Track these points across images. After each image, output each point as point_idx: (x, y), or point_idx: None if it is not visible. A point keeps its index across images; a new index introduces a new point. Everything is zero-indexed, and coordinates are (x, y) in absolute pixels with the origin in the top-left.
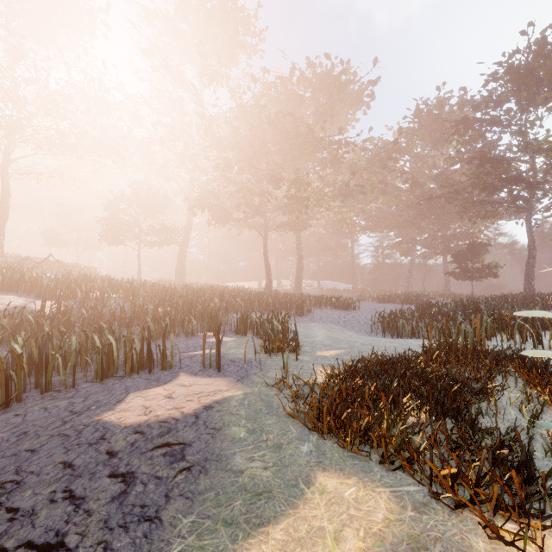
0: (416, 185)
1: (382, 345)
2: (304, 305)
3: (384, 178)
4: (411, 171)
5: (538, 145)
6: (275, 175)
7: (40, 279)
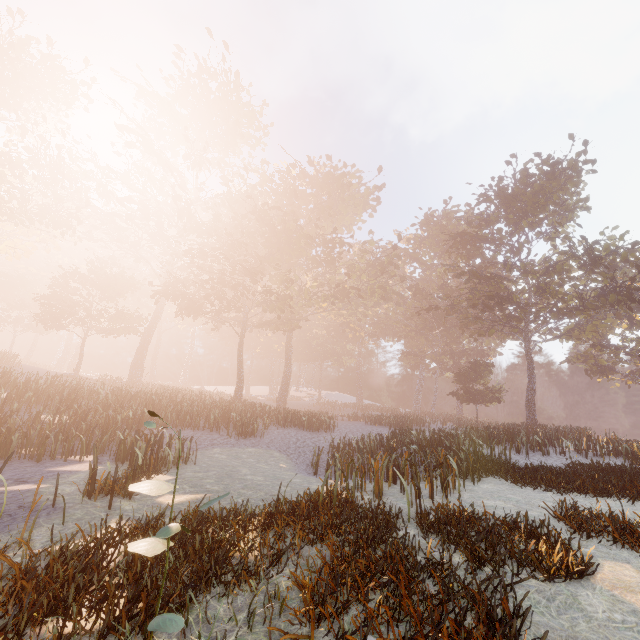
0: (420, 293)
1: (266, 489)
2: (257, 423)
3: (386, 282)
4: (421, 278)
5: (522, 266)
6: (253, 268)
7: None
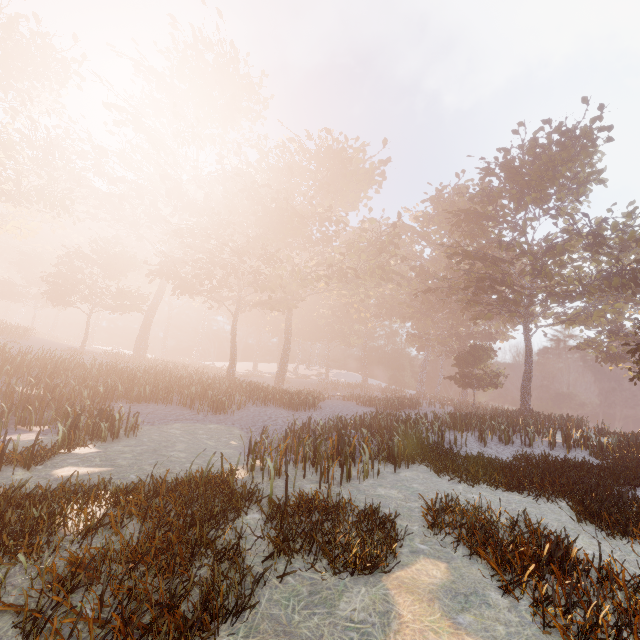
0: (424, 273)
1: (172, 466)
2: (231, 401)
3: (387, 262)
4: (431, 258)
5: (519, 247)
6: (241, 248)
7: None
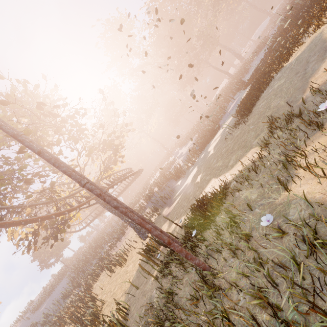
0: None
1: None
2: (246, 68)
3: None
4: None
5: None
6: (191, 47)
7: (189, 135)
